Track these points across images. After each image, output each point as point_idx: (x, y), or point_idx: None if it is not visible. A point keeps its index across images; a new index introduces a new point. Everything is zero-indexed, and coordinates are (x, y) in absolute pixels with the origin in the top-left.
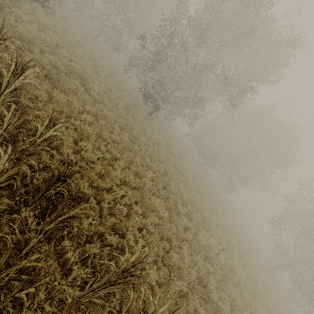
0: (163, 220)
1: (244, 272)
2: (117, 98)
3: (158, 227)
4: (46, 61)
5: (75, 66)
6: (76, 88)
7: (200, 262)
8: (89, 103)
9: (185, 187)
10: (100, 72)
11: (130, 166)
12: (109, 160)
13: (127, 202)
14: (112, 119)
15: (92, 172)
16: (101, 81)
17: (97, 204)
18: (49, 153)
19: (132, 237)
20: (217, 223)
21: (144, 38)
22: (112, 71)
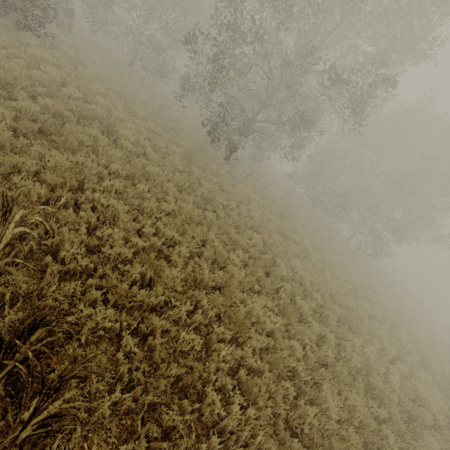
0: (275, 337)
1: (438, 396)
2: (169, 144)
3: (267, 357)
4: (36, 108)
5: (93, 109)
6: (94, 140)
7: (359, 407)
8: (116, 160)
9: (303, 263)
10: (138, 110)
11: (202, 250)
12: (162, 248)
13: (203, 321)
14: (160, 178)
15: (122, 283)
16: (140, 124)
17: (144, 340)
18: (41, 263)
19: (216, 399)
20: (371, 314)
21: (192, 39)
22: (158, 107)
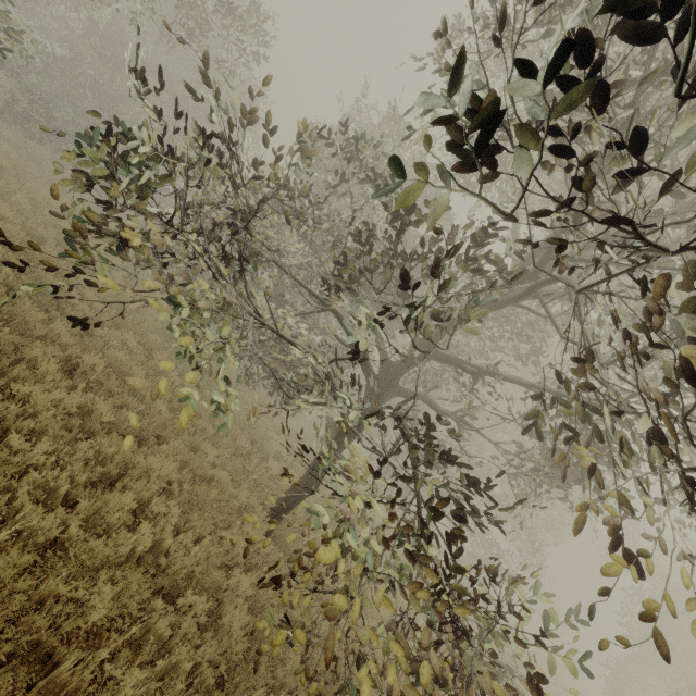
0: None
1: None
2: None
3: None
4: None
5: None
6: None
7: None
8: None
9: None
10: None
11: None
12: None
13: None
14: None
15: None
16: None
17: None
18: None
19: None
20: None
21: None
22: None
